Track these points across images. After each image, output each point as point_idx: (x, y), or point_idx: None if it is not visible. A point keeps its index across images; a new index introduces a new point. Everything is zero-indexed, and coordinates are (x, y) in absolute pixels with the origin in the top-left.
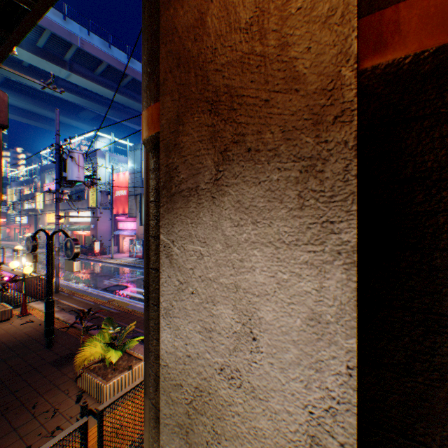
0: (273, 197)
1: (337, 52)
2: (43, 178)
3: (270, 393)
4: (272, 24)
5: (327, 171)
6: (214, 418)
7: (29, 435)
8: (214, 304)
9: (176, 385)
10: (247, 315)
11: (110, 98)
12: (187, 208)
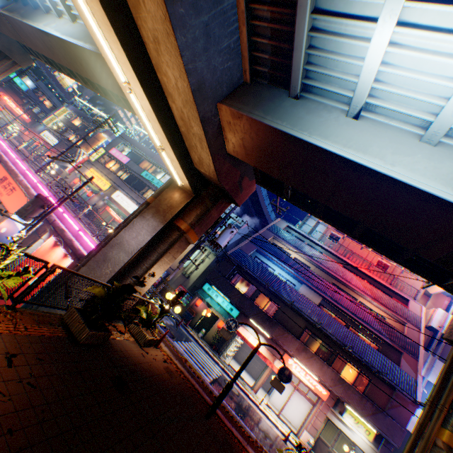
0: None
1: None
2: (117, 142)
3: None
4: None
5: None
6: None
7: None
8: None
9: None
10: None
11: None
12: None
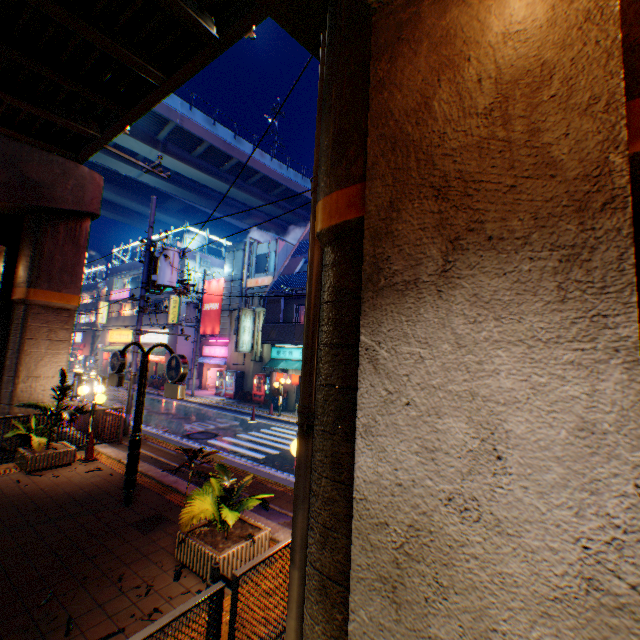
0: (523, 289)
1: (602, 139)
2: (111, 283)
3: (523, 526)
4: (518, 110)
5: (596, 261)
6: (437, 565)
7: (120, 614)
8: (439, 416)
9: (377, 524)
10: (487, 428)
11: (207, 185)
12: (401, 304)
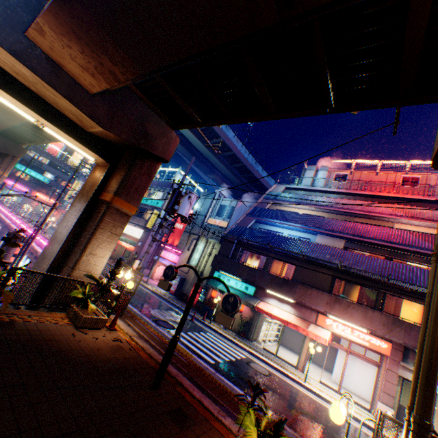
0: None
1: None
2: None
3: None
4: None
5: None
6: None
7: None
8: None
9: None
10: None
11: (197, 147)
12: None
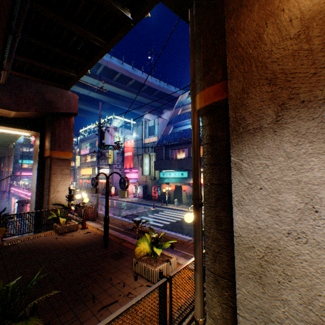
0: (324, 125)
1: None
2: (80, 147)
3: None
4: (315, 33)
5: None
6: (283, 265)
7: (114, 294)
8: (279, 193)
9: (248, 247)
10: (308, 197)
11: (121, 94)
12: (253, 140)
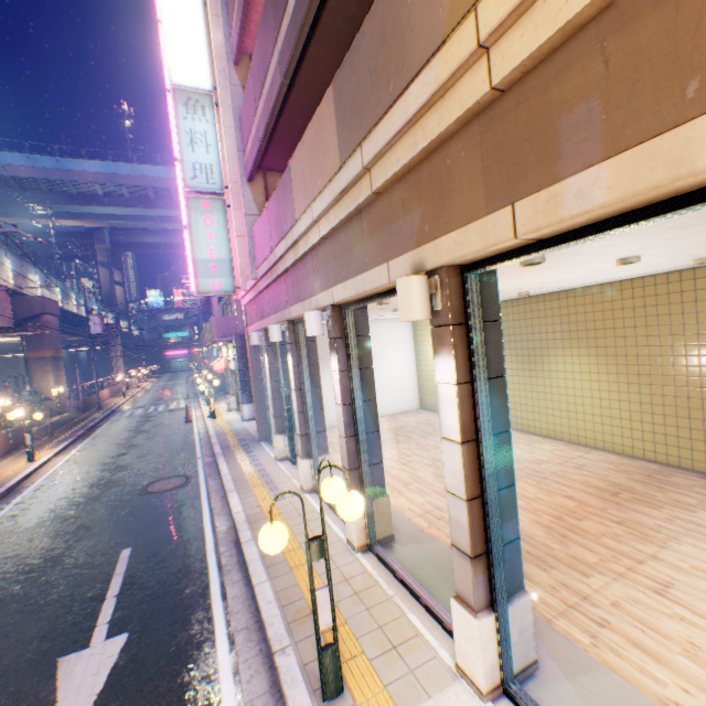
0: None
1: None
2: None
3: None
4: None
5: None
6: None
7: None
8: None
9: None
10: None
11: None
12: None
